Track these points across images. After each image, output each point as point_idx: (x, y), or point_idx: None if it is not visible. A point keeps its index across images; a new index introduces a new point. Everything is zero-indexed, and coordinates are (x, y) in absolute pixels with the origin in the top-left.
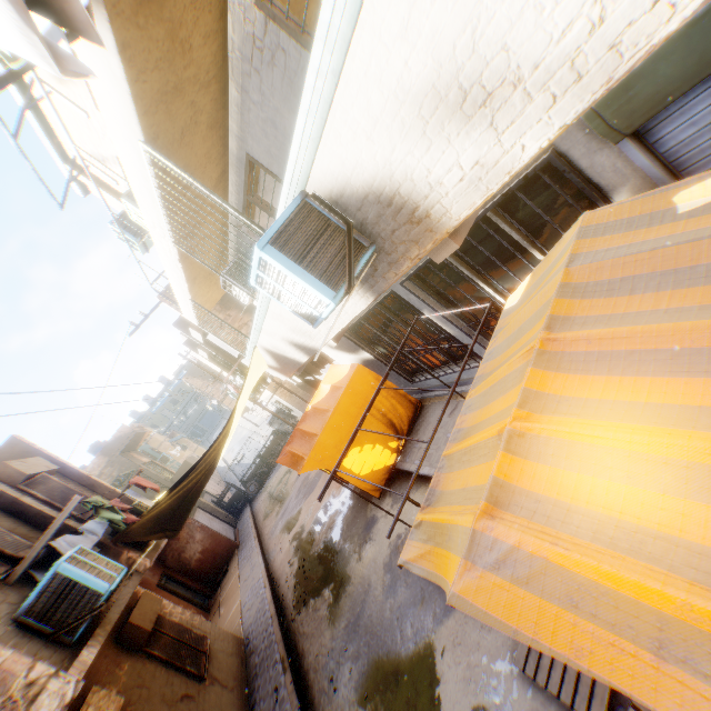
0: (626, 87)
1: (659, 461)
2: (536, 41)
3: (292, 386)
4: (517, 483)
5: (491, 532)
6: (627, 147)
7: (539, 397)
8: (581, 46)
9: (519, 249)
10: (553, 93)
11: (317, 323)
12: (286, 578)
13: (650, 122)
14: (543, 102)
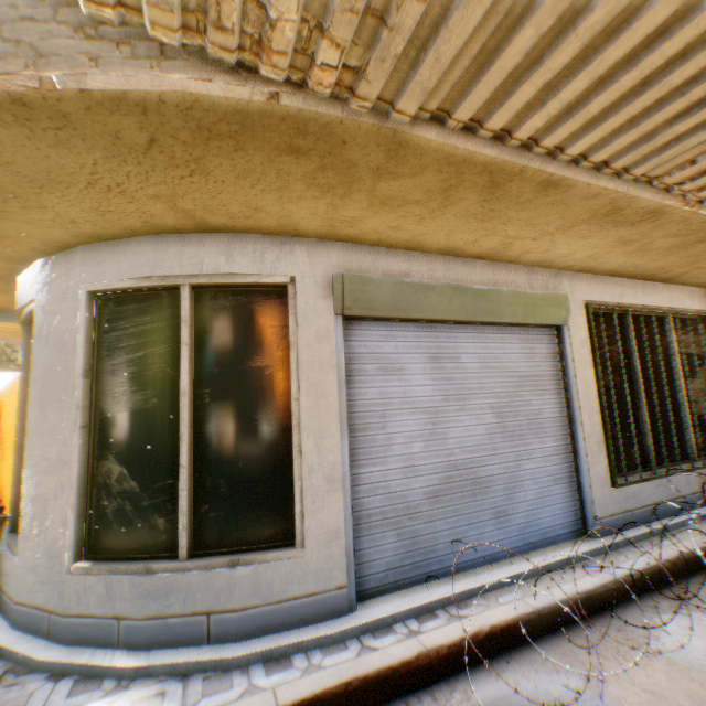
0: None
1: None
2: None
3: None
4: None
5: None
6: None
7: None
8: None
9: None
10: None
11: None
12: None
13: None
14: None
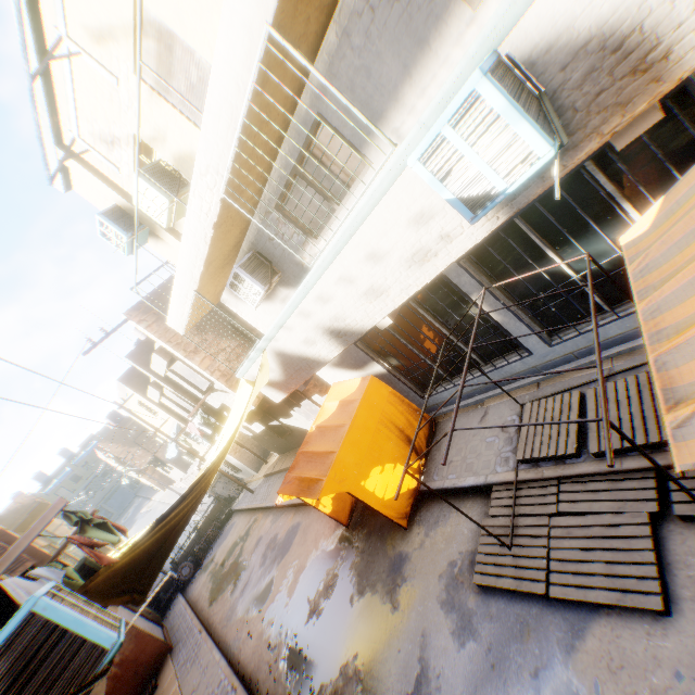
0: None
1: None
2: None
3: (243, 440)
4: None
5: None
6: None
7: None
8: None
9: (603, 206)
10: None
11: (486, 210)
12: (267, 667)
13: None
14: None
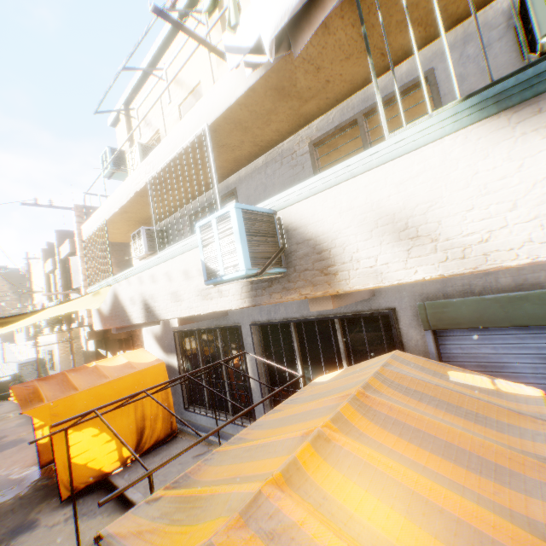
0: (444, 305)
1: (436, 507)
2: (454, 229)
3: (79, 349)
4: (311, 474)
5: (277, 500)
6: (429, 336)
7: (347, 423)
8: (472, 244)
9: (337, 356)
10: (447, 256)
11: (212, 281)
12: None
13: (443, 333)
14: (440, 257)
